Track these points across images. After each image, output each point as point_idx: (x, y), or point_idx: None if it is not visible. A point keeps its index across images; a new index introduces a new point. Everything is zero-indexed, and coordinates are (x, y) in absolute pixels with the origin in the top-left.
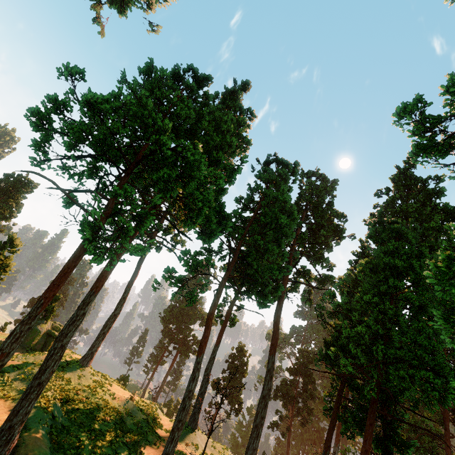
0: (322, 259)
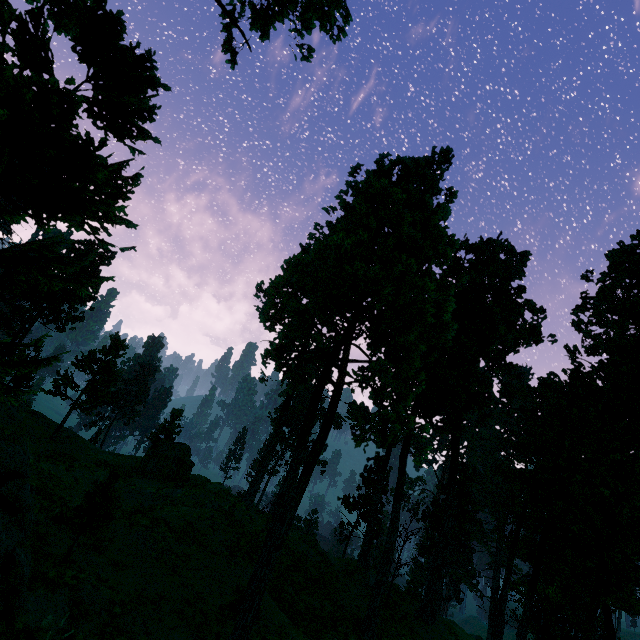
0: (509, 366)
